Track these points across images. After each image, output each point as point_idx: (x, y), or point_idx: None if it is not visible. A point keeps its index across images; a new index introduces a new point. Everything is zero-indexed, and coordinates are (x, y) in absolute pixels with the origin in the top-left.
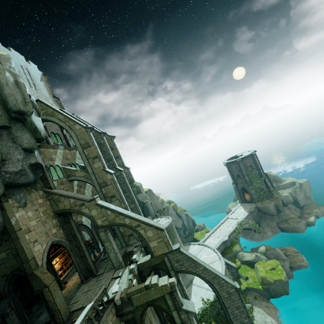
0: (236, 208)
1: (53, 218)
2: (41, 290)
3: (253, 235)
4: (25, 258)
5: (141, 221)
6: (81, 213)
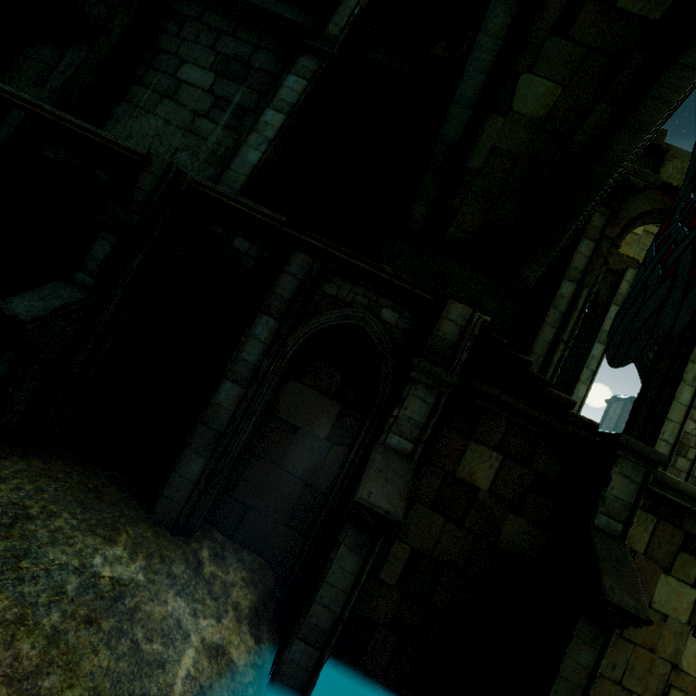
0: None
1: None
2: None
3: None
4: None
5: None
6: None
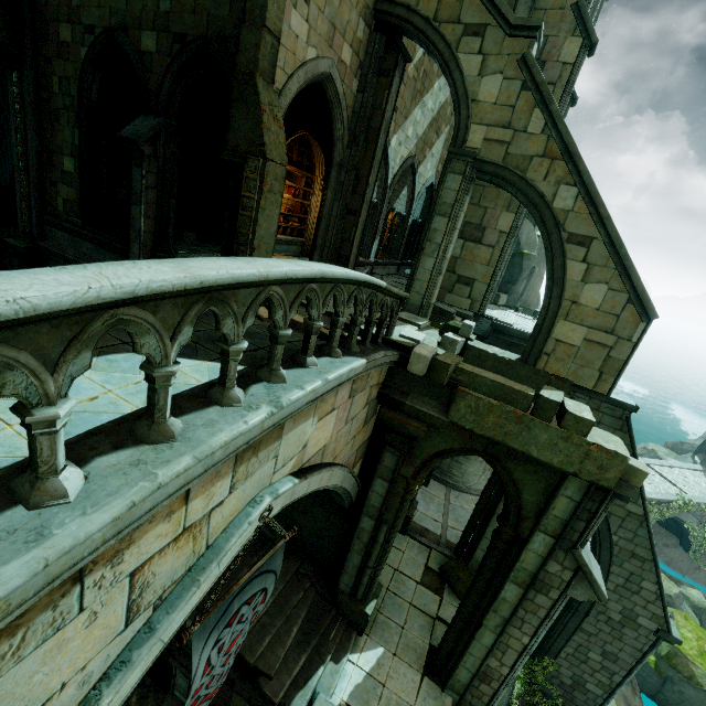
0: (685, 467)
1: (364, 19)
2: (242, 155)
3: (670, 547)
4: (256, 7)
5: (611, 233)
6: (449, 61)
